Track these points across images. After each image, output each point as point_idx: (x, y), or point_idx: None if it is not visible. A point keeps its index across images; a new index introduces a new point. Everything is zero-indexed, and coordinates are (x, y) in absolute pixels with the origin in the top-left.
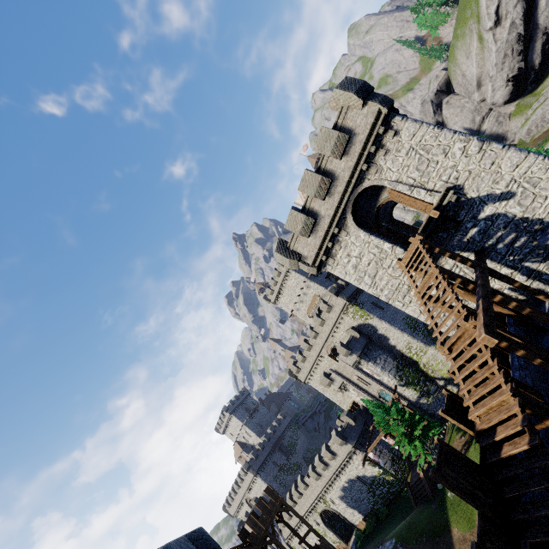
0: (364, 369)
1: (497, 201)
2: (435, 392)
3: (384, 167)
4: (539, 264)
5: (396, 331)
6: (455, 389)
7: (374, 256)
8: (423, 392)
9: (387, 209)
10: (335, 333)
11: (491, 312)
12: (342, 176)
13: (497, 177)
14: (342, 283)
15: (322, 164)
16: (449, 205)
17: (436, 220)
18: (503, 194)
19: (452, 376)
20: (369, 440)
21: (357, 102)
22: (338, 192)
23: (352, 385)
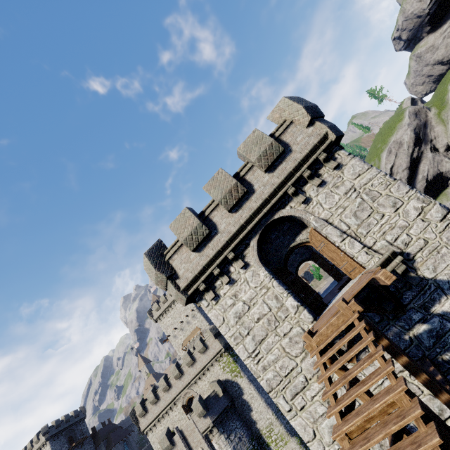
0: (214, 442)
1: None
2: None
3: (314, 199)
4: None
5: (262, 403)
6: None
7: (269, 310)
8: None
9: (294, 263)
10: (199, 380)
11: None
12: (261, 191)
13: None
14: None
15: (242, 170)
16: None
17: (370, 289)
18: None
19: None
20: None
21: (303, 117)
22: (250, 208)
23: None
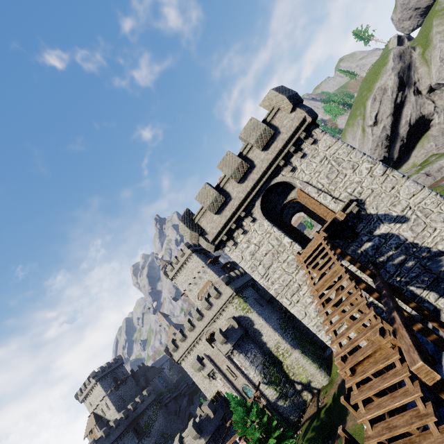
0: (235, 360)
1: (393, 222)
2: (292, 395)
3: (299, 168)
4: (423, 291)
5: (270, 329)
6: (310, 395)
7: (272, 247)
8: (282, 393)
9: (287, 215)
10: (217, 319)
11: (413, 331)
12: (260, 165)
13: (395, 201)
14: (234, 275)
15: (244, 150)
16: (350, 215)
17: (336, 225)
18: (399, 217)
19: (348, 406)
20: (223, 438)
21: (287, 105)
22: (253, 179)
23: (220, 374)
